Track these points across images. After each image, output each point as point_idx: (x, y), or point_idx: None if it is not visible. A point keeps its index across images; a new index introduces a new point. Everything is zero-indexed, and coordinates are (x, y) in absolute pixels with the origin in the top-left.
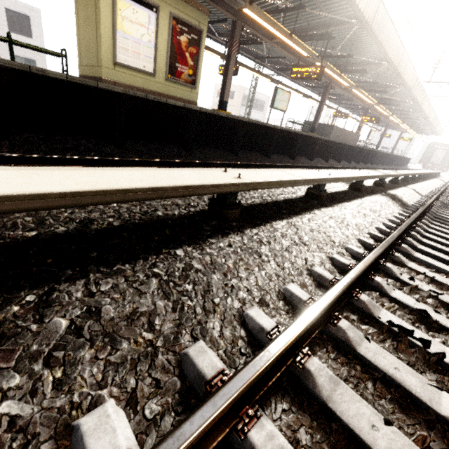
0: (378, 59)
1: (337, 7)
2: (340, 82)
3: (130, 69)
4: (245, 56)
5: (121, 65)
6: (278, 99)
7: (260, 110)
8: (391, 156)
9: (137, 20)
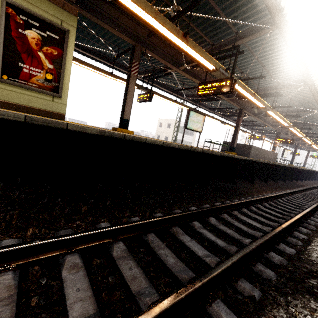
0: (292, 83)
1: (243, 15)
2: (254, 103)
3: None
4: (167, 92)
5: None
6: (191, 120)
7: (191, 135)
8: (311, 171)
9: None
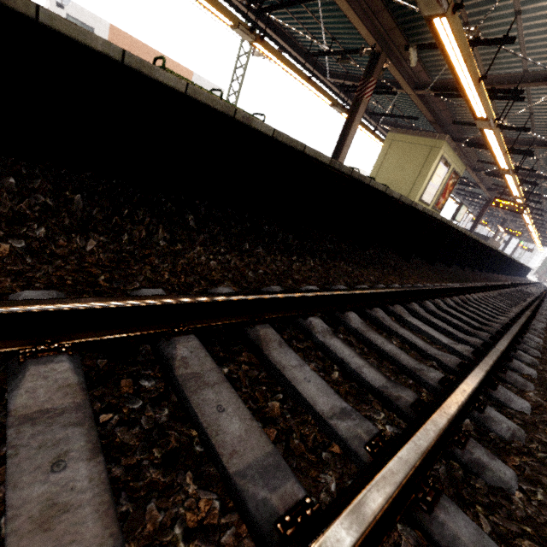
0: None
1: None
2: None
3: (423, 202)
4: None
5: (421, 201)
6: (459, 213)
7: None
8: (525, 268)
9: (439, 174)
